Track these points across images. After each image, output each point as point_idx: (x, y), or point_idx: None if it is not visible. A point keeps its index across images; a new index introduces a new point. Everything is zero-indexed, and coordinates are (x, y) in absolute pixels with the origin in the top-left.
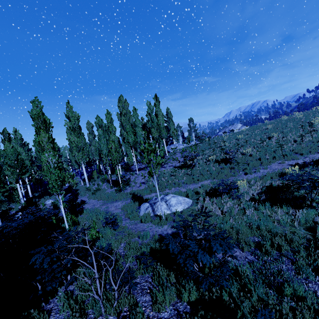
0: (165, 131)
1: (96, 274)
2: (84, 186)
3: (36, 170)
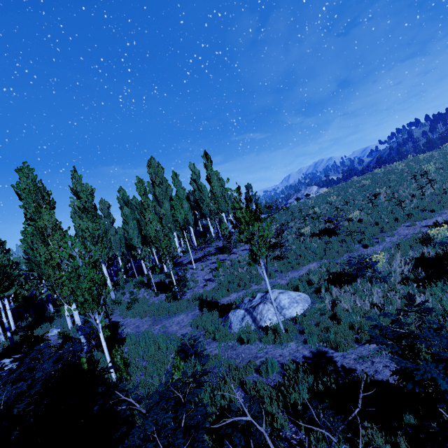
0: (224, 201)
1: None
2: None
3: (24, 282)
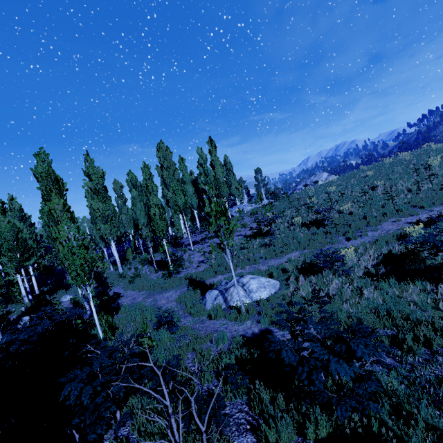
0: (226, 187)
1: (169, 409)
2: (115, 272)
3: (44, 254)
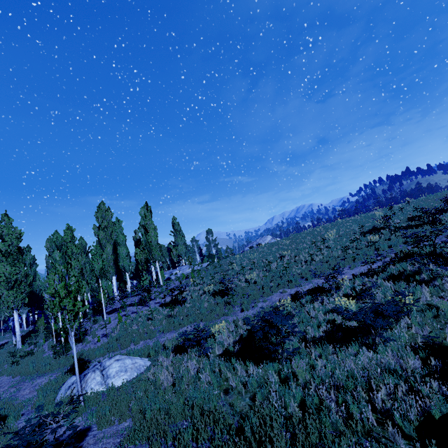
0: (158, 250)
1: None
2: (13, 349)
3: None
